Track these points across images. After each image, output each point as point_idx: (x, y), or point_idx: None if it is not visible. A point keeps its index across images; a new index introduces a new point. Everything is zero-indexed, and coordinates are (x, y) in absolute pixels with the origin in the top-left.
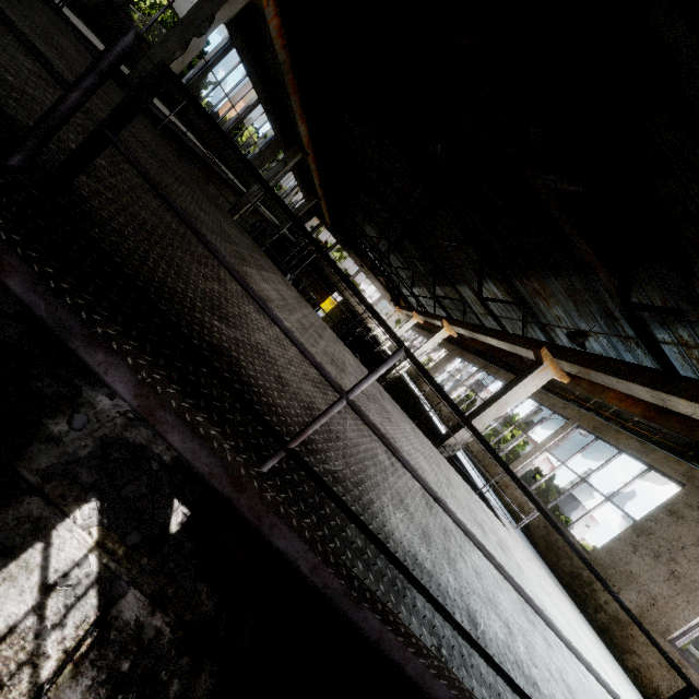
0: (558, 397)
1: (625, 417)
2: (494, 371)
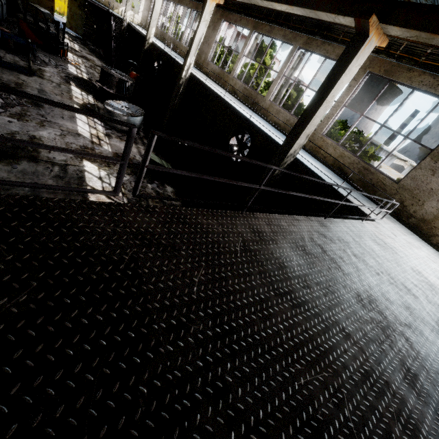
0: (344, 45)
1: (417, 52)
2: (267, 30)
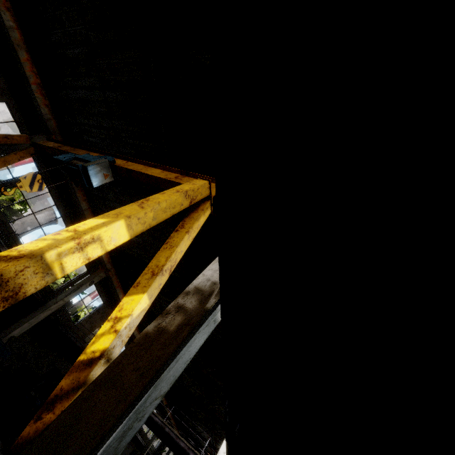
0: None
1: None
2: None
